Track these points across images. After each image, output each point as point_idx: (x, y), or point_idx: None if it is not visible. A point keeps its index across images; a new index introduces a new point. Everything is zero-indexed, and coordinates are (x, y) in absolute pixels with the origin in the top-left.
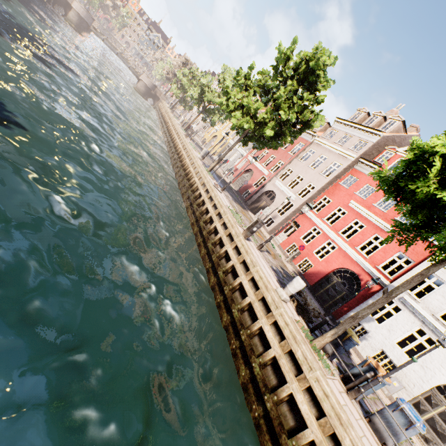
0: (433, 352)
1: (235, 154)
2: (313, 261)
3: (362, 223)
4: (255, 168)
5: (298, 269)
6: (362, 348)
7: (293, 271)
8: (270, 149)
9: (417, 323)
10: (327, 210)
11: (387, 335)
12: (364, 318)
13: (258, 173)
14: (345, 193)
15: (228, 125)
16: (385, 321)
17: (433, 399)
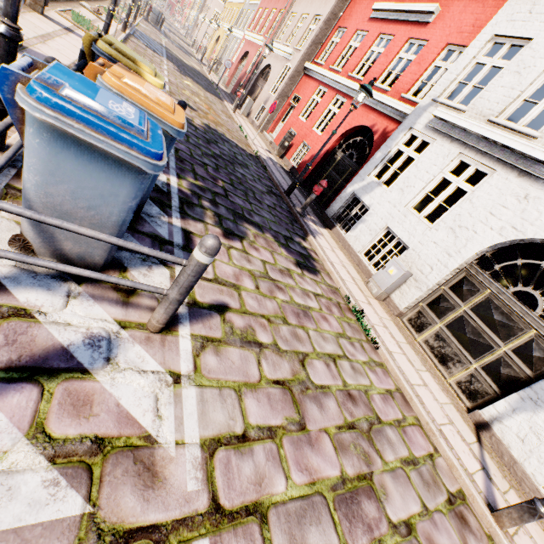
0: (477, 195)
1: (235, 46)
2: (311, 141)
3: (388, 36)
4: (251, 45)
5: (291, 164)
6: (356, 238)
7: (270, 158)
8: (271, 3)
9: (455, 153)
10: (339, 48)
11: (397, 200)
12: (365, 188)
13: (253, 51)
14: (368, 1)
15: (232, 12)
16: (399, 178)
17: (466, 284)
